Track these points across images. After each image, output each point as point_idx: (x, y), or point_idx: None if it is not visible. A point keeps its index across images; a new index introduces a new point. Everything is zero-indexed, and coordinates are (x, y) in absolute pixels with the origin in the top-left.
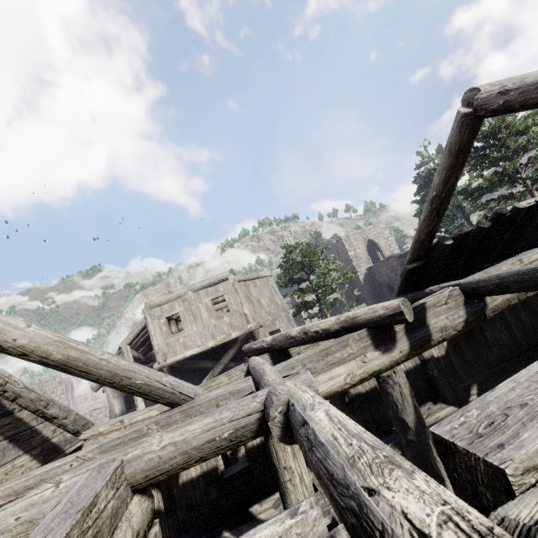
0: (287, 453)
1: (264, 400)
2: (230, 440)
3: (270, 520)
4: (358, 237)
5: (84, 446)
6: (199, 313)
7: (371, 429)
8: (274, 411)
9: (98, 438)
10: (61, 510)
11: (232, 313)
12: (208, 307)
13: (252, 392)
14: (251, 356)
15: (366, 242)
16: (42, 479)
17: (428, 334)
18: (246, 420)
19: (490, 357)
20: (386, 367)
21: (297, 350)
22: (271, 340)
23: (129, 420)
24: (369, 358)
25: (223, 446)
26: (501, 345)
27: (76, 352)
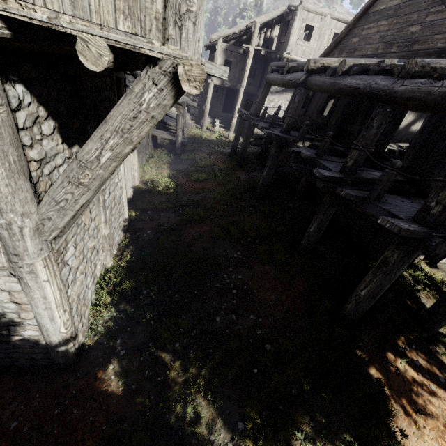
0: None
1: None
2: None
3: None
4: None
5: None
6: (323, 37)
7: None
8: None
9: None
10: None
11: None
12: (329, 36)
13: None
14: None
15: None
16: None
17: None
18: None
19: None
20: None
21: None
22: None
23: None
24: None
25: None
26: None
27: None
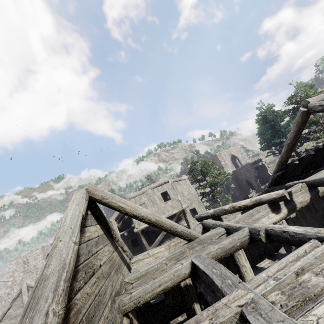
0: (243, 259)
1: (249, 231)
2: (240, 246)
3: (304, 244)
4: (226, 153)
5: (132, 266)
6: (155, 200)
7: (265, 254)
8: (261, 232)
9: (138, 262)
10: (205, 265)
11: (172, 200)
12: (159, 197)
13: (224, 233)
14: (200, 221)
15: (230, 156)
16: (147, 272)
17: (294, 205)
18: (244, 239)
19: (318, 216)
20: (278, 221)
21: (224, 216)
22: (212, 212)
23: (152, 253)
24: (270, 217)
25: (237, 248)
26: (323, 210)
27: (158, 218)
